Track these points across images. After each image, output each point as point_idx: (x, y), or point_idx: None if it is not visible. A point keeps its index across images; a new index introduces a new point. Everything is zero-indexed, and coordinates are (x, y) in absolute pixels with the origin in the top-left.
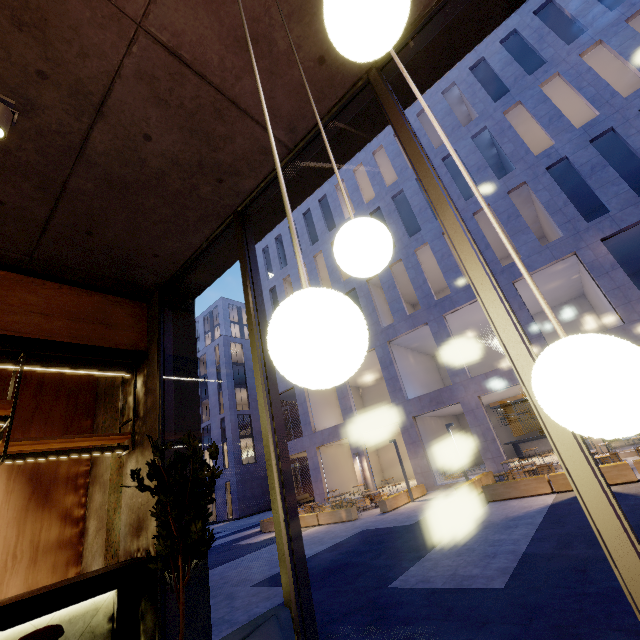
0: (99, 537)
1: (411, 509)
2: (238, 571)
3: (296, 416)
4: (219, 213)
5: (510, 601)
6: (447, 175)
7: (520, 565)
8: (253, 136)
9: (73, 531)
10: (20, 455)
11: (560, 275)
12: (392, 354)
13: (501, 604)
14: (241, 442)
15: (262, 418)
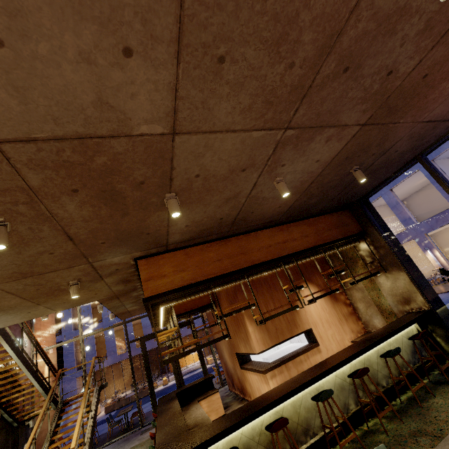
0: (370, 309)
1: None
2: None
3: None
4: (407, 160)
5: None
6: None
7: None
8: (445, 126)
9: (350, 309)
10: (354, 282)
11: None
12: (439, 168)
13: None
14: None
15: None
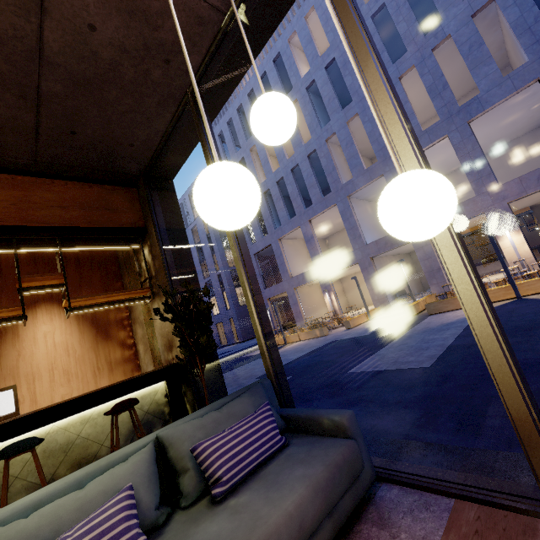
0: (147, 354)
1: (369, 325)
2: (246, 371)
3: (276, 267)
4: (174, 95)
5: (433, 374)
6: (405, 5)
7: (445, 353)
8: (187, 6)
9: (130, 352)
10: (80, 308)
11: (519, 107)
12: (352, 207)
13: (426, 376)
14: (236, 290)
15: (237, 266)
